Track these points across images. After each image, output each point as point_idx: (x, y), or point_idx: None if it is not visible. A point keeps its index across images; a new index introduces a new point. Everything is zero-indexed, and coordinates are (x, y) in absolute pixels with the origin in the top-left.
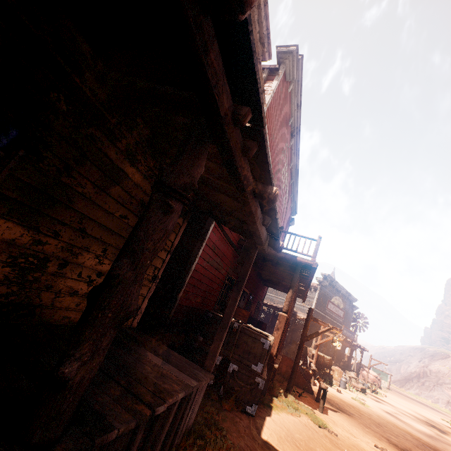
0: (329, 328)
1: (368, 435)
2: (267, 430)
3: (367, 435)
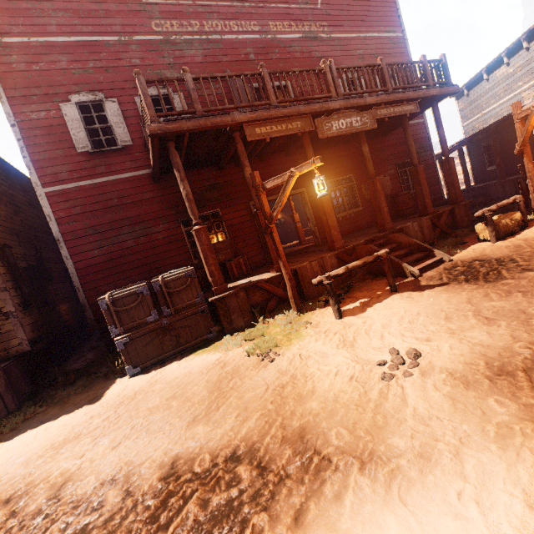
0: (286, 178)
1: (445, 322)
2: (114, 391)
3: (440, 323)
